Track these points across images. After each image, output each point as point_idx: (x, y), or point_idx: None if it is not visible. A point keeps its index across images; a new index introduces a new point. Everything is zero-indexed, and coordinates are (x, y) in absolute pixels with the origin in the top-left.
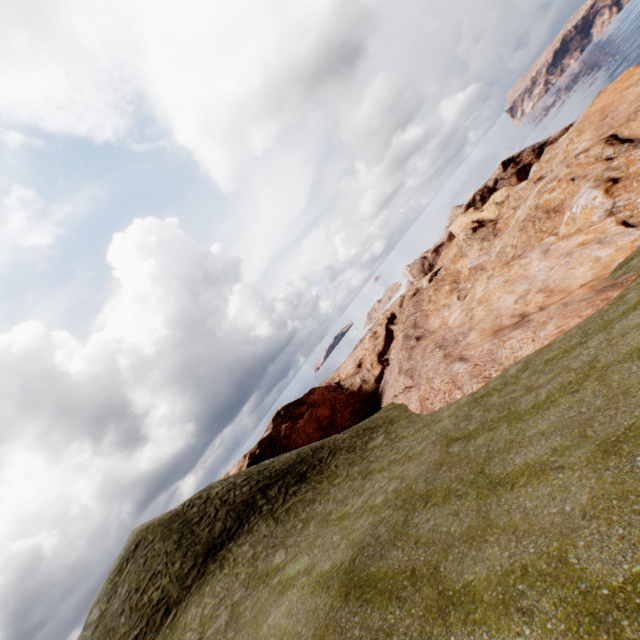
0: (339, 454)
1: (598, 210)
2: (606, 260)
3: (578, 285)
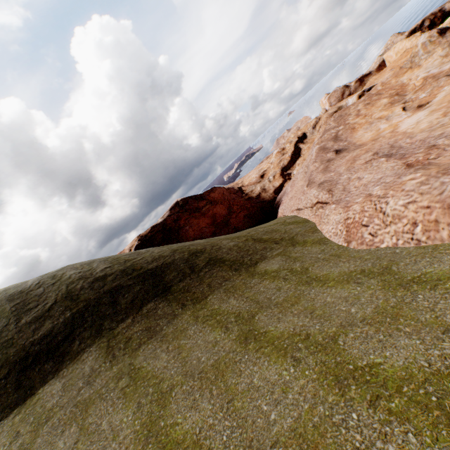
0: (218, 268)
1: None
2: None
3: None
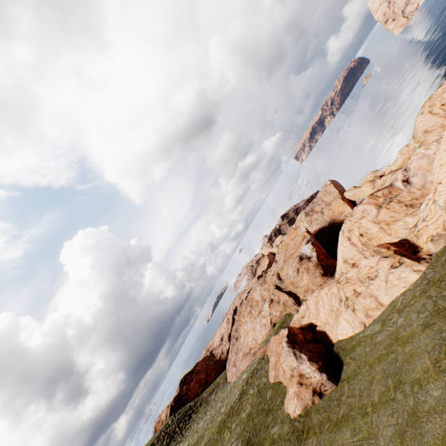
0: (203, 404)
1: (268, 311)
2: (263, 336)
3: (259, 343)
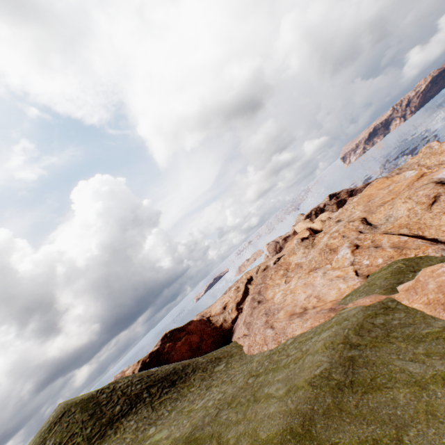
0: (197, 371)
1: (348, 260)
2: (342, 291)
3: (329, 300)
